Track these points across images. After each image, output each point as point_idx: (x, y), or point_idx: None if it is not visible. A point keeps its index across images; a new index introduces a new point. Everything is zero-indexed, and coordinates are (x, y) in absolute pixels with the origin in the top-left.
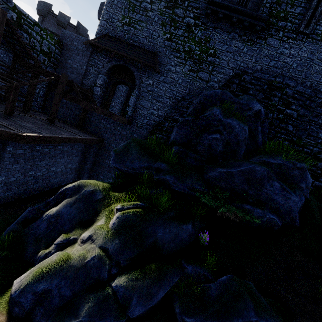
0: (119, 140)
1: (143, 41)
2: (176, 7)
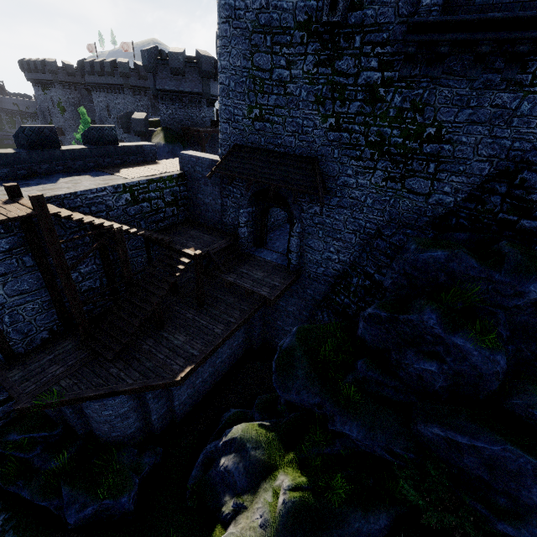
0: (288, 297)
1: (289, 141)
2: (338, 57)
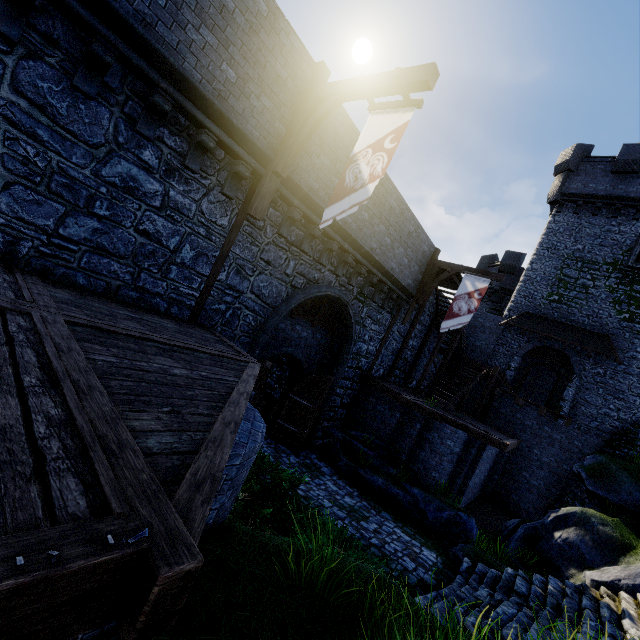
0: (547, 446)
1: (582, 320)
2: (636, 284)
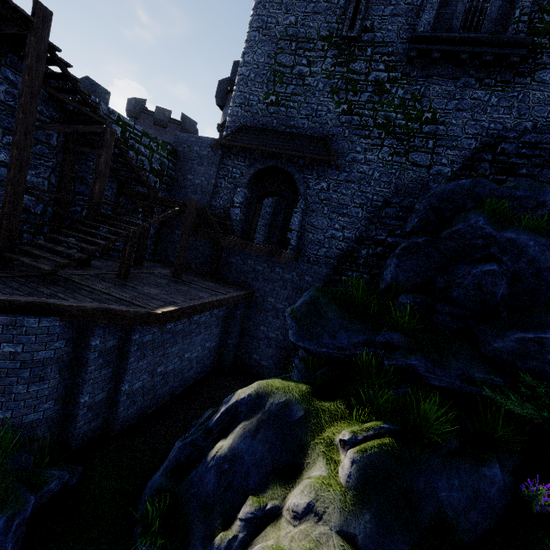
0: (280, 290)
1: (302, 123)
2: (353, 61)
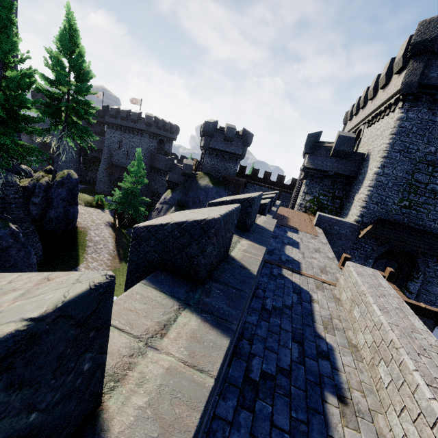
0: None
1: (429, 224)
2: None
